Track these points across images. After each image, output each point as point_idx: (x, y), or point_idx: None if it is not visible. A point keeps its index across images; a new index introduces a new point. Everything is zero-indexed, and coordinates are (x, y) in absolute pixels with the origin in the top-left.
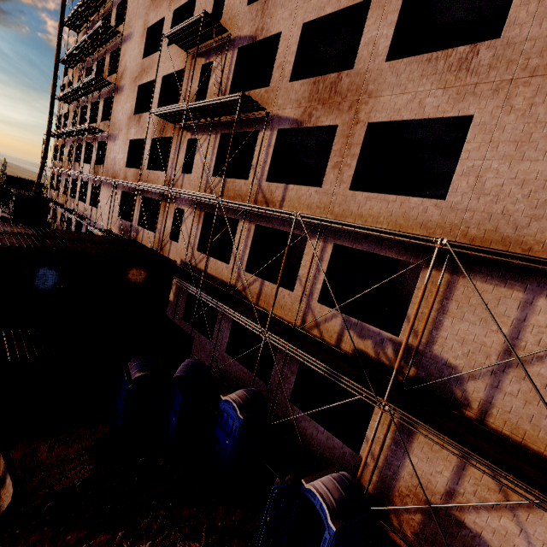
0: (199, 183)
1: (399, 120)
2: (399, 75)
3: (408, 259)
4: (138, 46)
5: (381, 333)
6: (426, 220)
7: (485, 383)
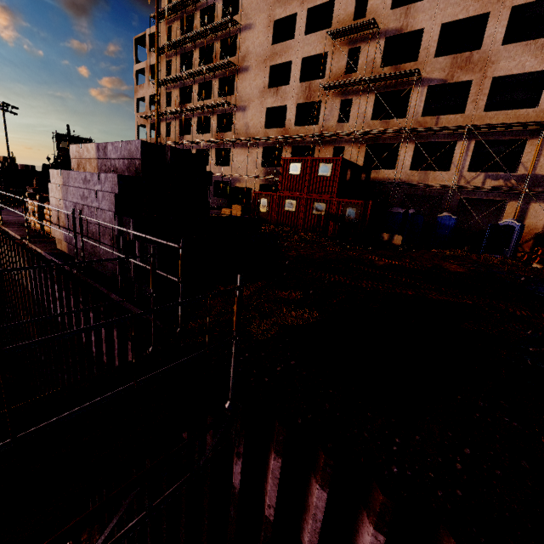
0: (358, 127)
1: (511, 74)
2: (510, 52)
3: (520, 138)
4: (264, 35)
5: (507, 174)
6: (528, 119)
7: None
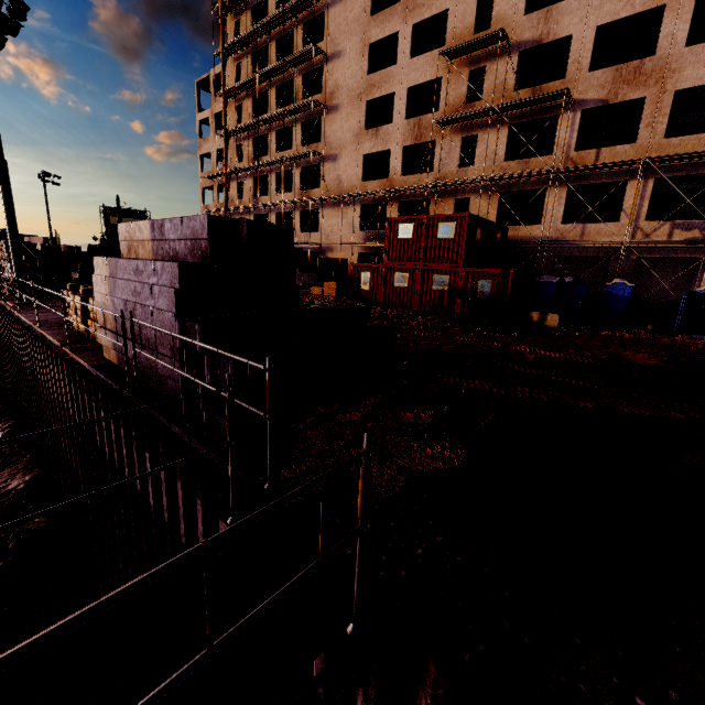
0: (487, 171)
1: (702, 85)
2: (698, 55)
3: None
4: (357, 63)
5: None
6: None
7: None
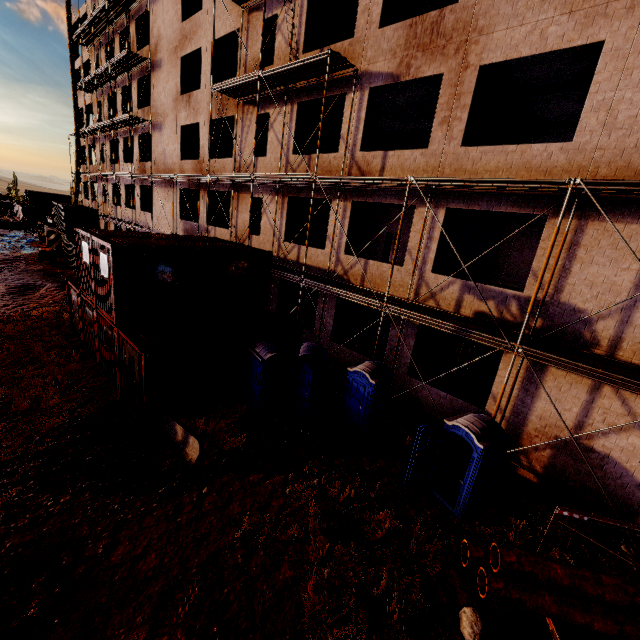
0: (277, 165)
1: (517, 57)
2: (515, 3)
3: (531, 211)
4: (173, 6)
5: (504, 292)
6: (550, 167)
7: (614, 320)
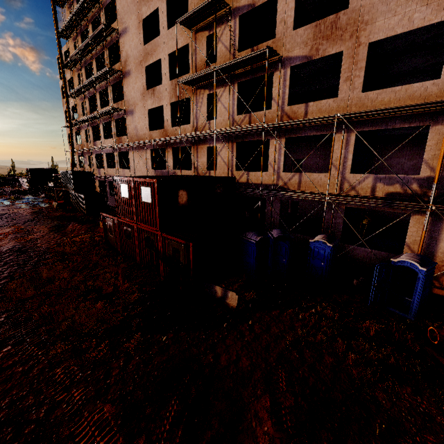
0: (226, 123)
1: (394, 35)
2: (388, 4)
3: (418, 124)
4: (137, 36)
5: (405, 177)
6: (427, 96)
7: None
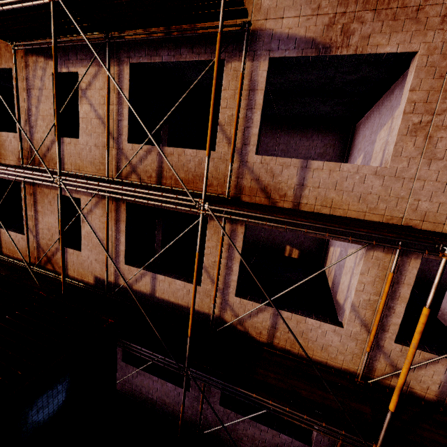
0: (101, 154)
1: None
2: None
3: None
4: None
5: None
6: None
7: None
